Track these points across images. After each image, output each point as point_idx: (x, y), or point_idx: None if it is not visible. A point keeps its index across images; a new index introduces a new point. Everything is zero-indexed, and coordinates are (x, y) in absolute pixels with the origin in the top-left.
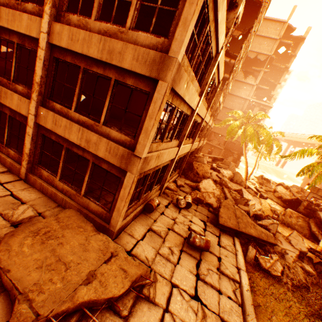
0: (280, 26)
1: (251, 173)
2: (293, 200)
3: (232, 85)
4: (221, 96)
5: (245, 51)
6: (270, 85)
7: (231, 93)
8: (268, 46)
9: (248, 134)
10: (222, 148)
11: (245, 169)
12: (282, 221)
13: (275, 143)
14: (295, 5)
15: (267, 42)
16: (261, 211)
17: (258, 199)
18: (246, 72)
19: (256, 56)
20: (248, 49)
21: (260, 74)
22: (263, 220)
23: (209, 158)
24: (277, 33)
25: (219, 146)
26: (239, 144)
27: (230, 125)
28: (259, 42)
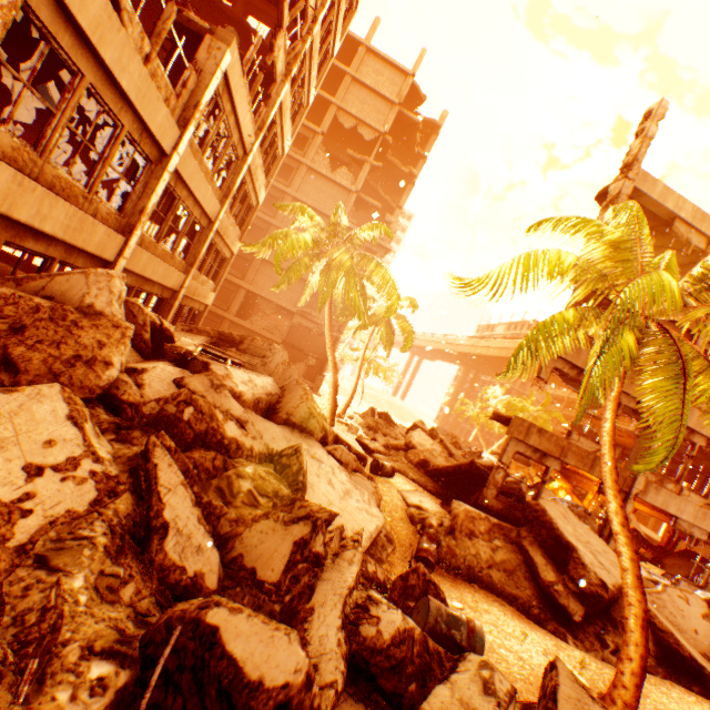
0: (400, 80)
1: (348, 403)
2: (462, 470)
3: (304, 180)
4: (227, 49)
5: (325, 3)
6: (384, 209)
7: (301, 198)
8: (379, 113)
9: (337, 270)
10: (280, 341)
11: (331, 384)
12: (452, 561)
13: (401, 324)
14: (424, 48)
15: (377, 102)
16: (384, 538)
17: (372, 484)
18: (336, 161)
19: (356, 130)
20: (337, 42)
21: (364, 169)
22: (433, 707)
23: (200, 334)
24: (395, 93)
25: (272, 334)
26: (321, 331)
27: (285, 240)
28: (362, 97)
